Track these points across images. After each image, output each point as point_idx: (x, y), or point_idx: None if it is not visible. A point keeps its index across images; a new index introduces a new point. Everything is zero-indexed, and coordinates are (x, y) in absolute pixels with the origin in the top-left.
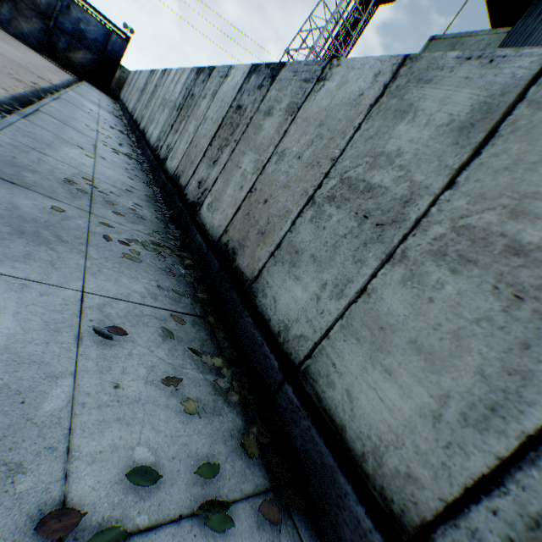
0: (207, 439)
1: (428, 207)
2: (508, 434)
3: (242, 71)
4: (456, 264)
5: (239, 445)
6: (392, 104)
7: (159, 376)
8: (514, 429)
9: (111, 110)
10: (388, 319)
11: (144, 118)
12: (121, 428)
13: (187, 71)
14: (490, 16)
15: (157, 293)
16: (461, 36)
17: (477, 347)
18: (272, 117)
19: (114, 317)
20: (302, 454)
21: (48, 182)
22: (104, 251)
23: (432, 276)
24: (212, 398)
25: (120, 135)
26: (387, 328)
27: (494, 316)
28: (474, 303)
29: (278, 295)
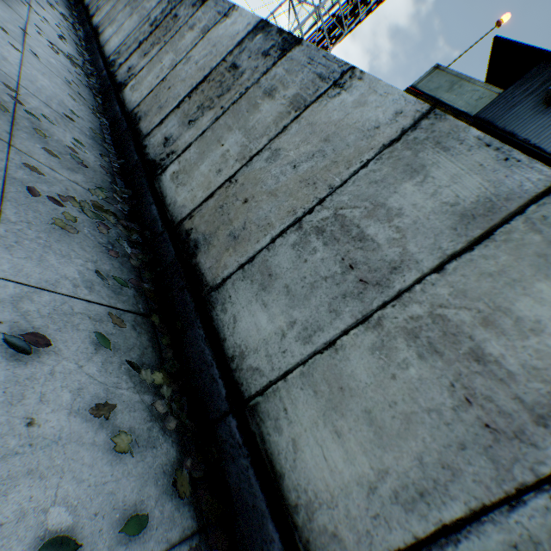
0: (138, 482)
1: (414, 283)
2: (429, 519)
3: (247, 21)
4: (425, 350)
5: (170, 483)
6: (405, 155)
7: (88, 402)
8: (435, 516)
9: None
10: (349, 382)
11: (101, 10)
12: (33, 483)
13: None
14: (489, 68)
15: (95, 280)
16: (462, 78)
17: (423, 435)
18: (273, 101)
19: (35, 316)
20: (235, 492)
21: None
22: (27, 210)
23: (400, 354)
24: (148, 426)
25: (63, 23)
26: (347, 390)
27: (444, 411)
28: (431, 393)
29: (239, 316)
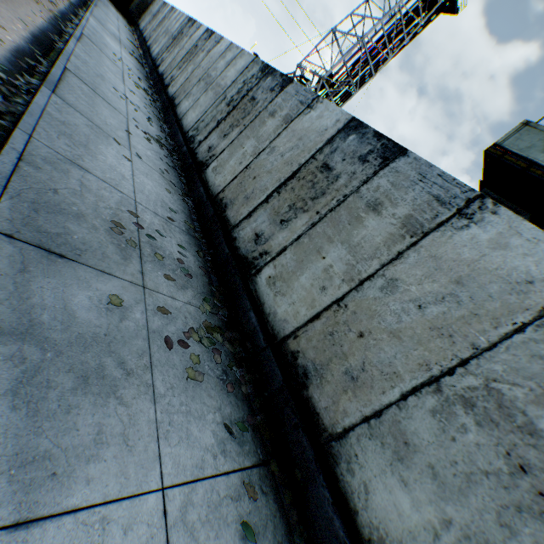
0: None
1: None
2: None
3: (336, 116)
4: None
5: None
6: None
7: None
8: None
9: (131, 48)
10: None
11: (175, 81)
12: None
13: (247, 57)
14: None
15: (224, 437)
16: None
17: None
18: (379, 217)
19: (198, 527)
20: None
21: (96, 235)
22: (167, 370)
23: None
24: None
25: (146, 99)
26: None
27: None
28: None
29: (372, 485)
